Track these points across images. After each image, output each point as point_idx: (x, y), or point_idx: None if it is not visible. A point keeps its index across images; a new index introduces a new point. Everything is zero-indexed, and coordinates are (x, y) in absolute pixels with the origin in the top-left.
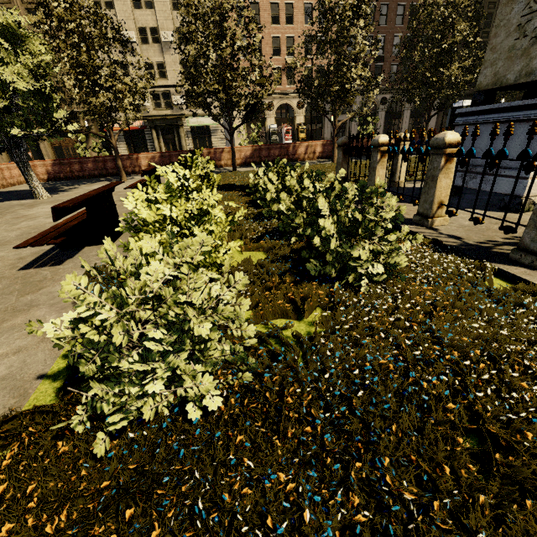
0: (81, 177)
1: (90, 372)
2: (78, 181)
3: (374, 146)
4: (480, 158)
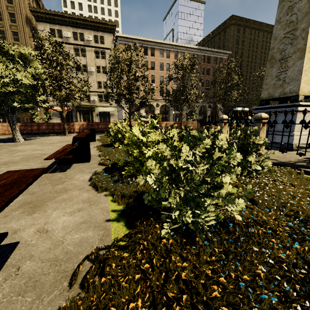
0: (37, 133)
1: (174, 202)
2: (36, 135)
3: (220, 120)
4: (280, 123)
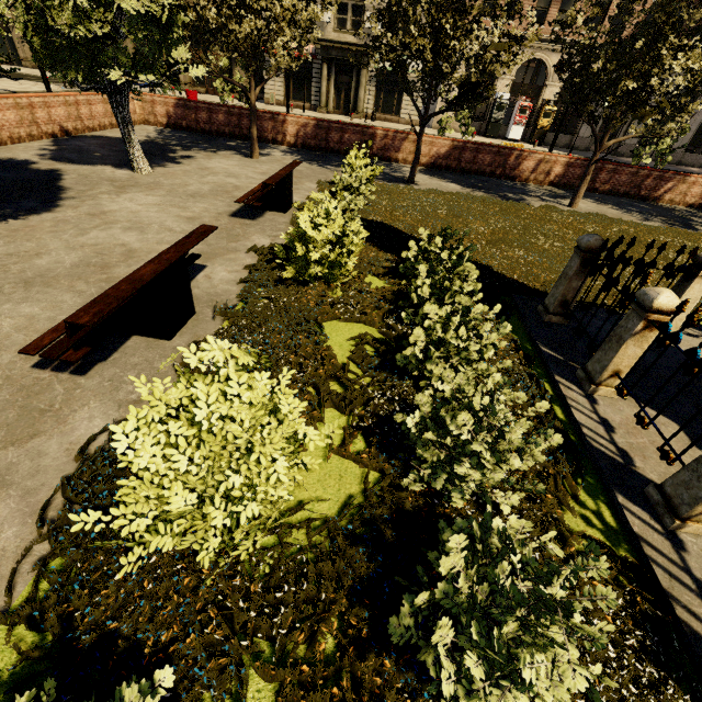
0: (207, 132)
1: None
2: (200, 140)
3: (640, 303)
4: None
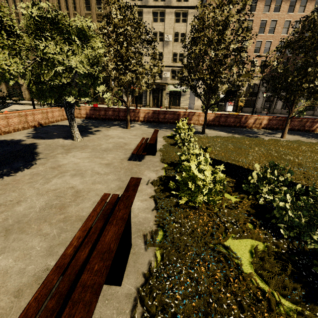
0: (104, 119)
1: None
2: (101, 122)
3: None
4: None
